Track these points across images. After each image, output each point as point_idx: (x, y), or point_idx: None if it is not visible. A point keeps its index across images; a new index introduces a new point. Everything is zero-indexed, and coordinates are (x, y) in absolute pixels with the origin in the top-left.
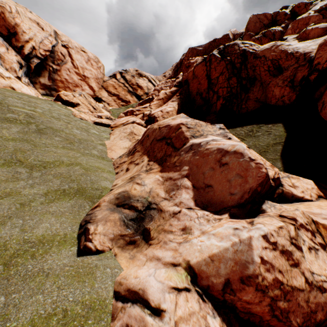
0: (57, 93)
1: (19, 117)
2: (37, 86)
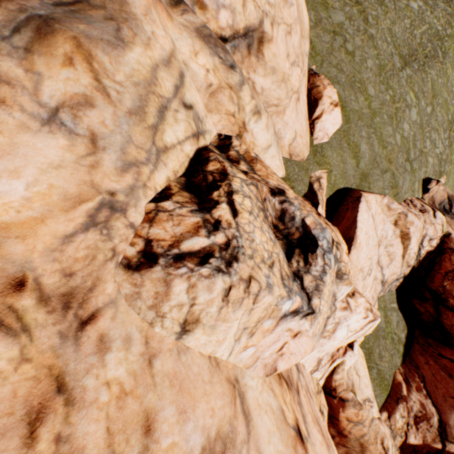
0: None
1: None
2: None
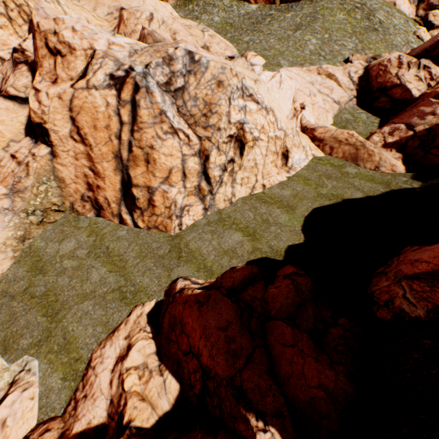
0: (427, 13)
1: (374, 19)
2: (421, 5)
